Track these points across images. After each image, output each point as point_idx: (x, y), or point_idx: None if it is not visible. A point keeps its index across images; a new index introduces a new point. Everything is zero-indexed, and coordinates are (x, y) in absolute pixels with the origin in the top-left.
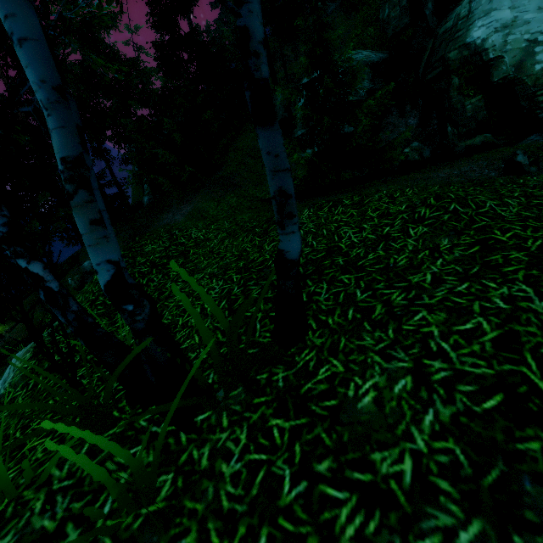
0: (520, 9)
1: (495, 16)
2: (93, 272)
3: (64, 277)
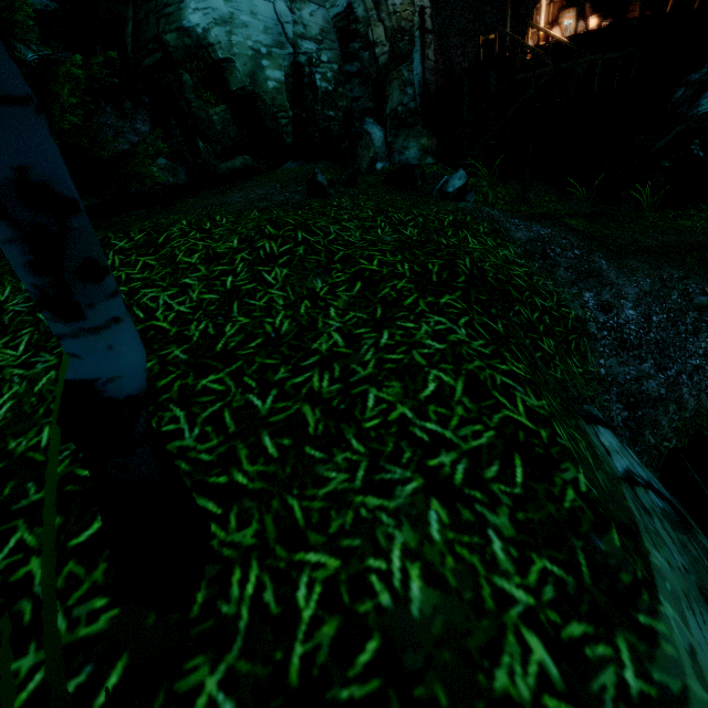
0: (234, 5)
1: (209, 2)
2: None
3: None
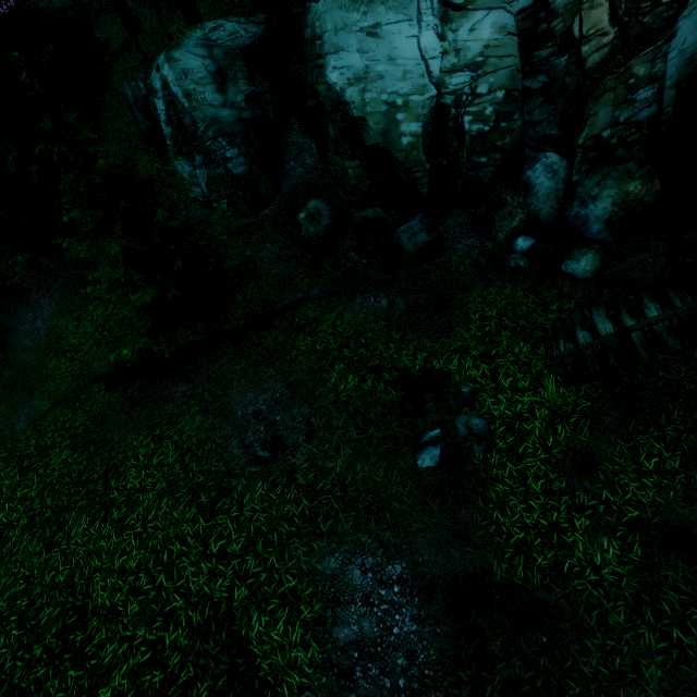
0: (370, 56)
1: (344, 60)
2: None
3: None
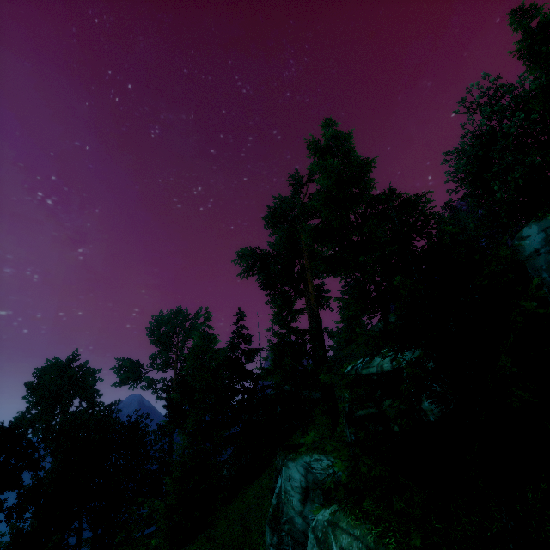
0: None
1: None
2: None
3: None
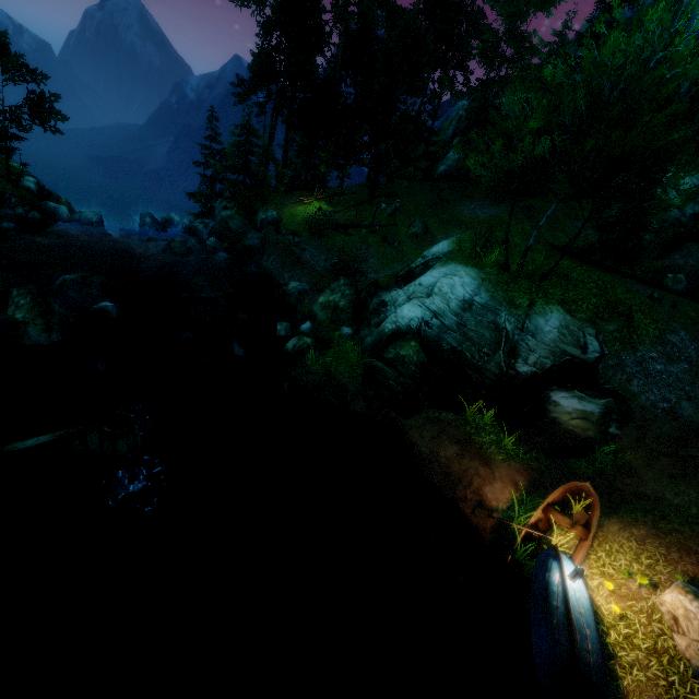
0: None
1: None
2: (400, 211)
3: (376, 199)
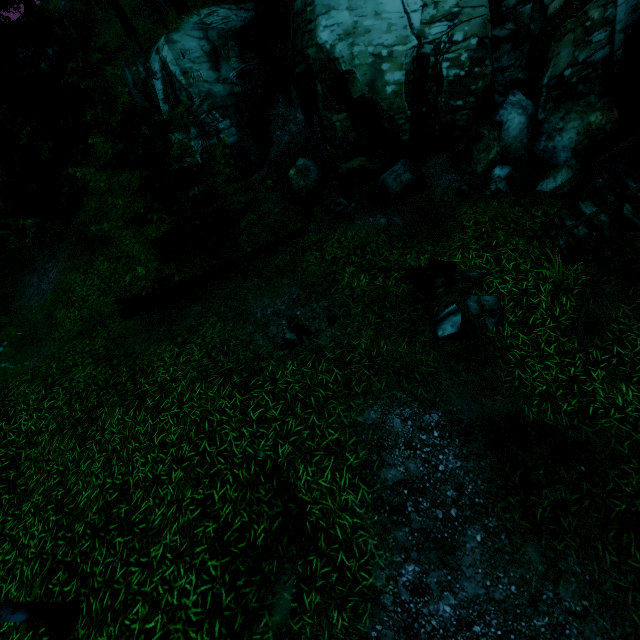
0: (358, 12)
1: (335, 18)
2: None
3: None
